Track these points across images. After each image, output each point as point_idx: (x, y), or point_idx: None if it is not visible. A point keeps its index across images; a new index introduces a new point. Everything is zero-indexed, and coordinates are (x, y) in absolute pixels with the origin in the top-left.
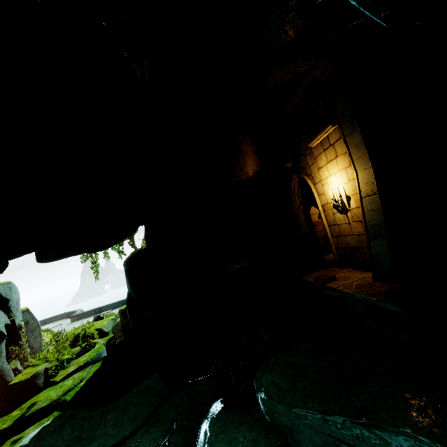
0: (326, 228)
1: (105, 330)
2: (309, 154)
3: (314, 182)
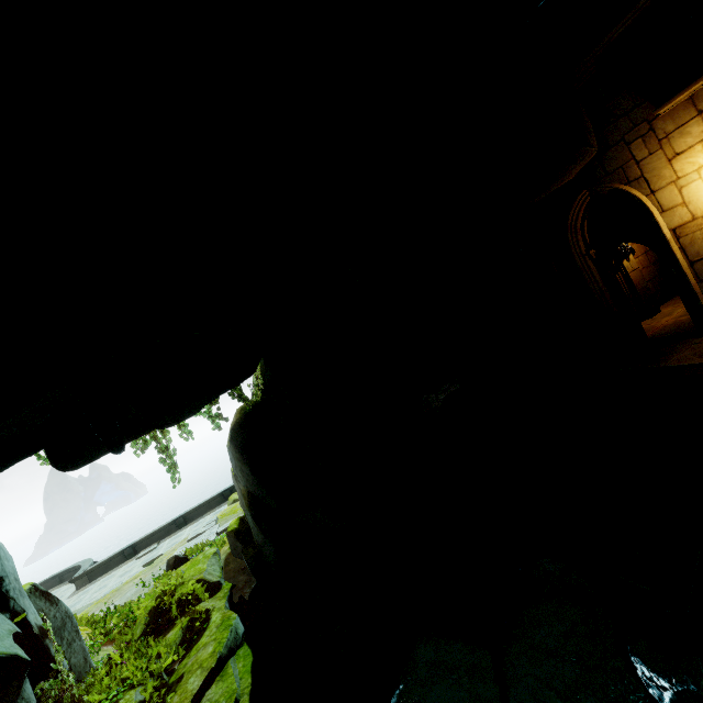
0: (685, 268)
1: (211, 580)
2: (642, 135)
3: (652, 189)
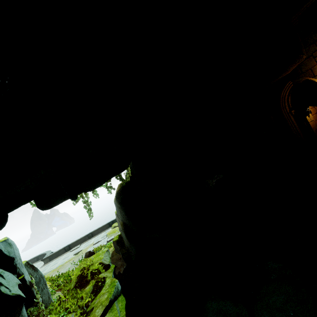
0: None
1: (105, 263)
2: None
3: None
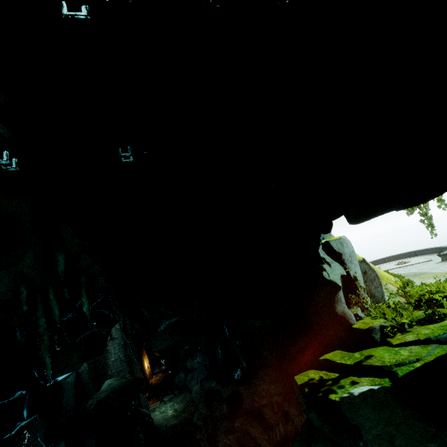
0: None
1: None
2: None
3: None
